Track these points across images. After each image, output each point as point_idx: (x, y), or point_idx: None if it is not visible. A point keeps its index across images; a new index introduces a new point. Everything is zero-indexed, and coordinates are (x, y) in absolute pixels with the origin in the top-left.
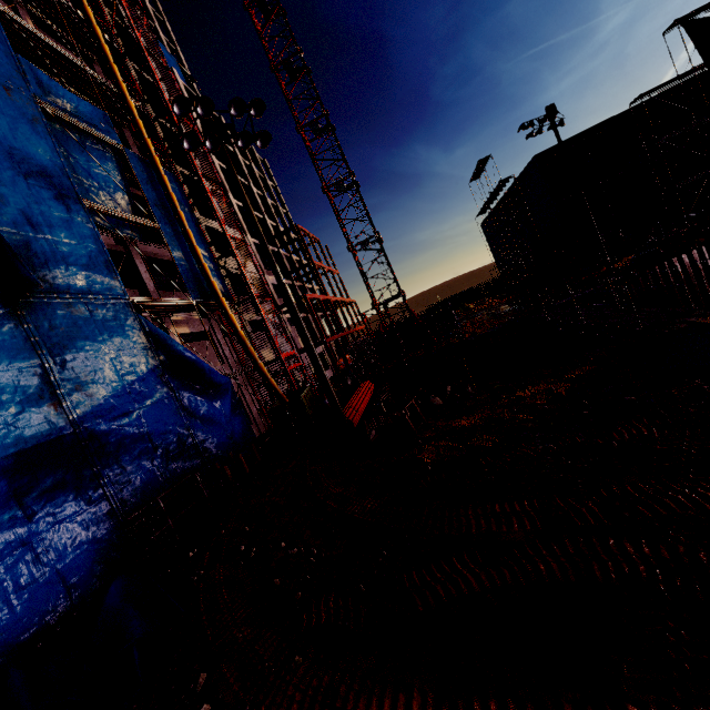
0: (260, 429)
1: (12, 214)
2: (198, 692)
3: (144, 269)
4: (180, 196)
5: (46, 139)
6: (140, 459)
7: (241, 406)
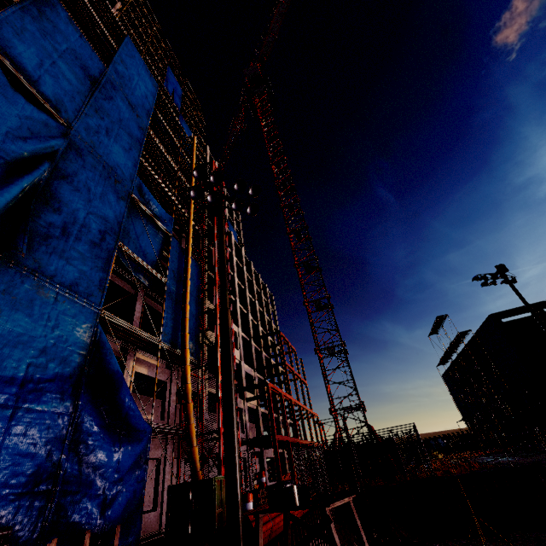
0: (161, 523)
1: (56, 220)
2: None
3: (140, 310)
4: (195, 276)
5: (121, 207)
6: None
7: (146, 469)
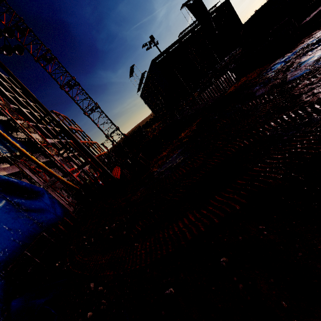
0: (70, 211)
1: None
2: (92, 290)
3: None
4: None
5: None
6: (2, 240)
7: (55, 199)
